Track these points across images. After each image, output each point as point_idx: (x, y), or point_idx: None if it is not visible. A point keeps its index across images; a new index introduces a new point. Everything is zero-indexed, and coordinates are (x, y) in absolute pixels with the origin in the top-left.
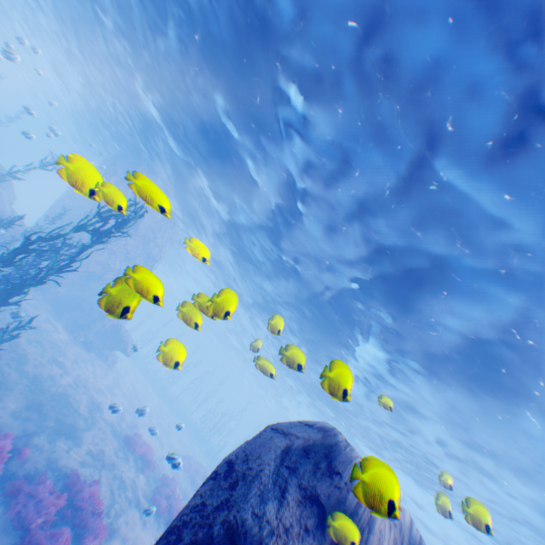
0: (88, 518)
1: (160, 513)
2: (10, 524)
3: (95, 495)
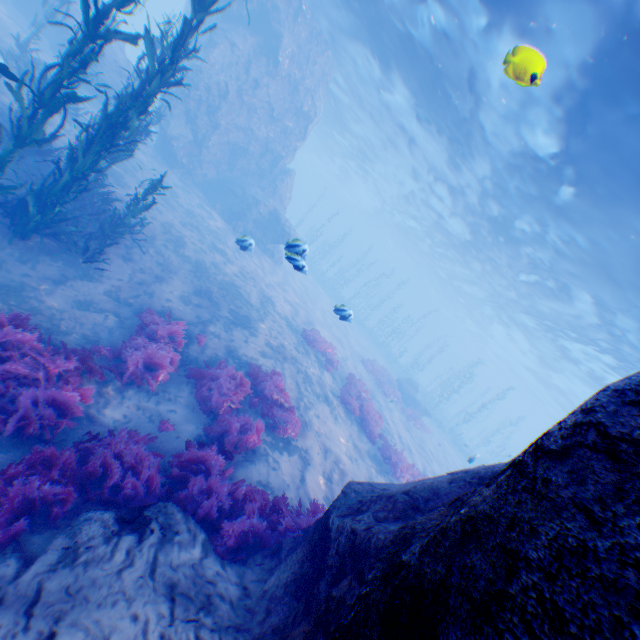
0: (275, 410)
1: (349, 410)
2: (198, 405)
3: (279, 387)
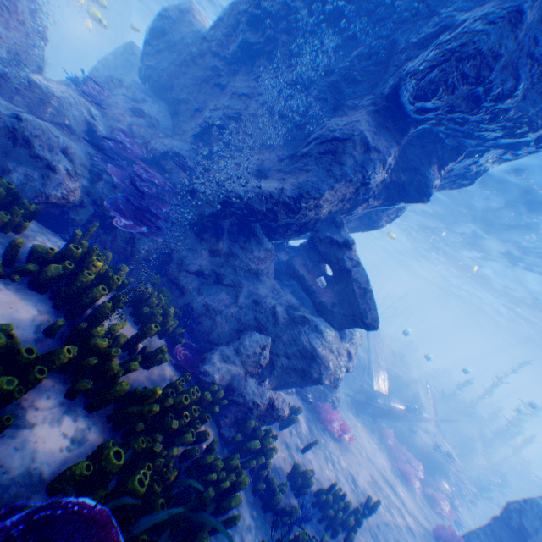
0: None
1: None
2: None
3: None
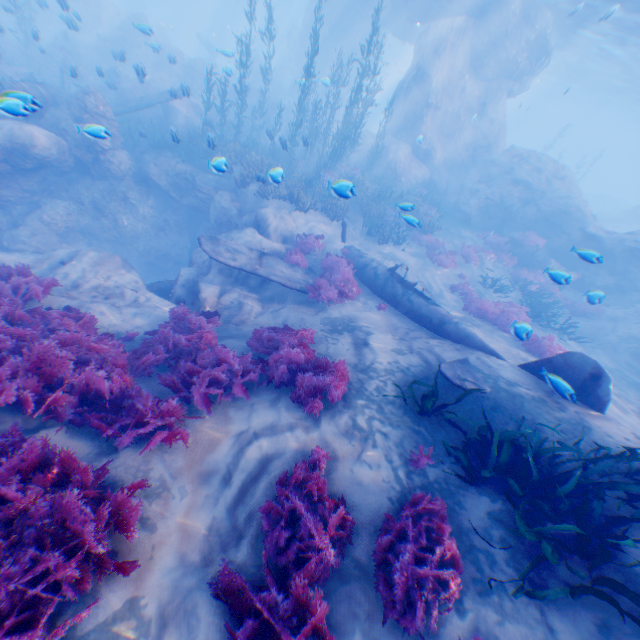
0: None
1: None
2: None
3: None
